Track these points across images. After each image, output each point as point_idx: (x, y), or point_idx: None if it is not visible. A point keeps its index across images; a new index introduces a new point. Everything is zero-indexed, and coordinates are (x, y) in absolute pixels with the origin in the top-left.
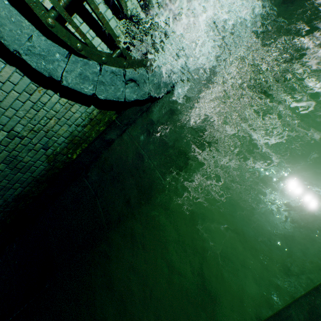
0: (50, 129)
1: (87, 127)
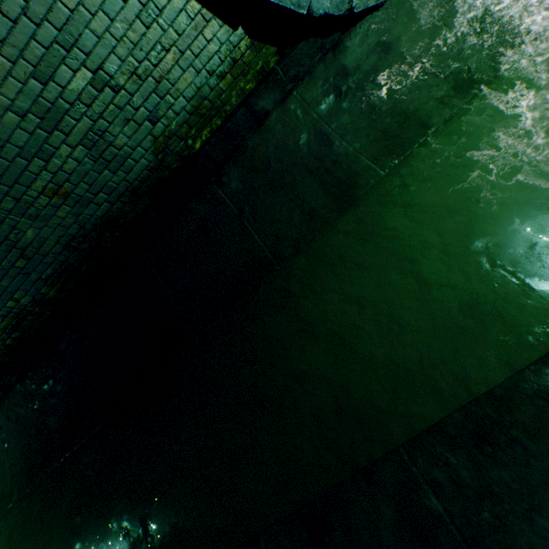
0: (165, 75)
1: (225, 80)
